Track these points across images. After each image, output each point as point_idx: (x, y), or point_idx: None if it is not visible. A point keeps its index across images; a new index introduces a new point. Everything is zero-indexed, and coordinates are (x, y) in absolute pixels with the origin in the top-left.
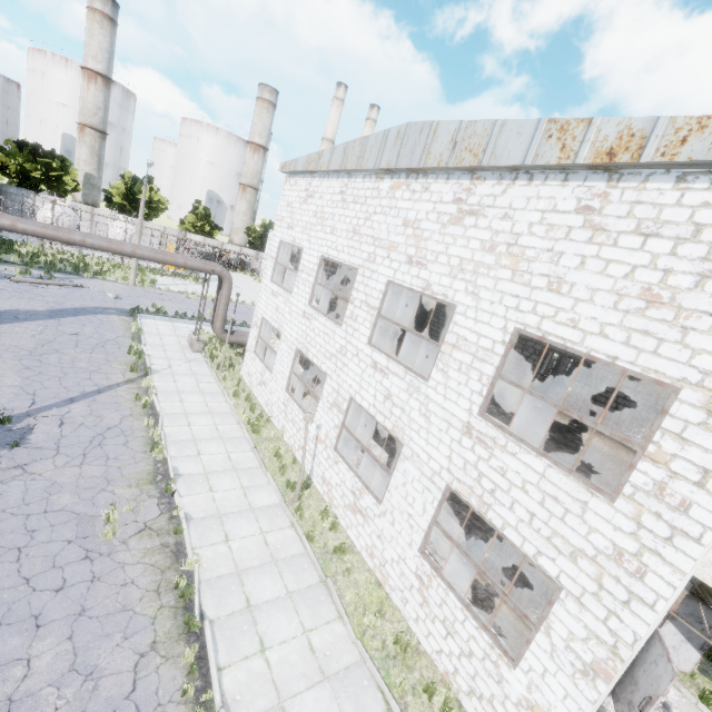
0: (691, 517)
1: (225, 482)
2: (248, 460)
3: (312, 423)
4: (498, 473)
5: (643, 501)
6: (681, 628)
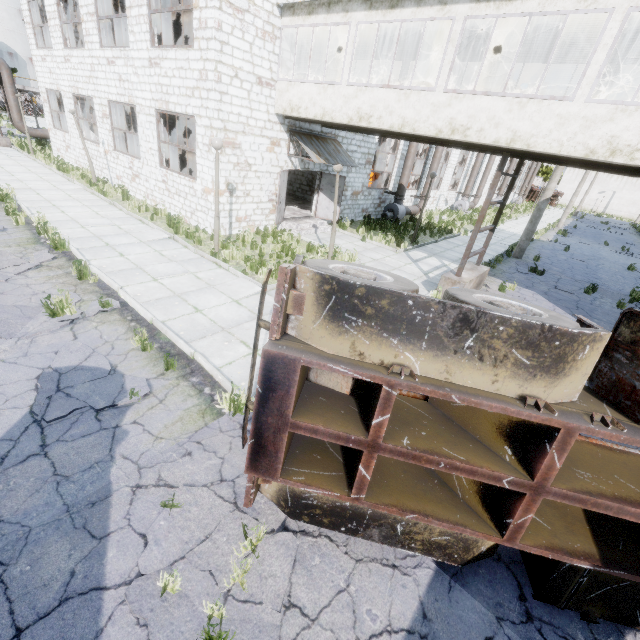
0: (209, 28)
1: (37, 183)
2: (58, 179)
3: (100, 145)
4: (166, 77)
5: (199, 35)
6: (327, 194)
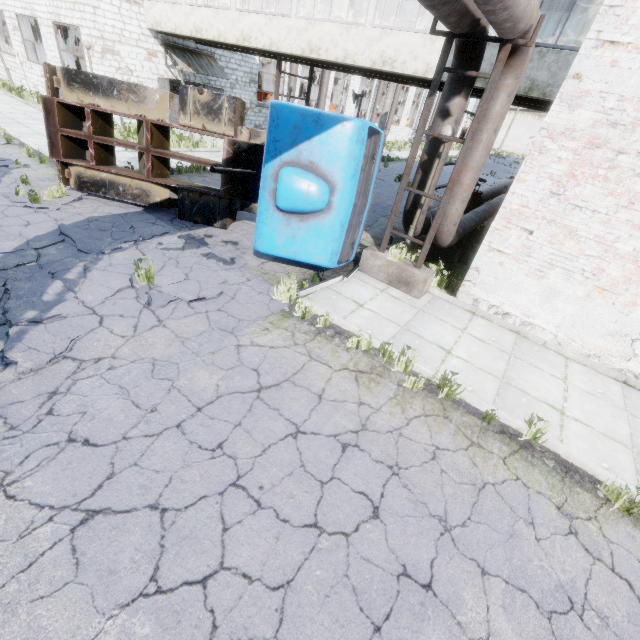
0: None
1: None
2: None
3: (16, 57)
4: None
5: None
6: None
